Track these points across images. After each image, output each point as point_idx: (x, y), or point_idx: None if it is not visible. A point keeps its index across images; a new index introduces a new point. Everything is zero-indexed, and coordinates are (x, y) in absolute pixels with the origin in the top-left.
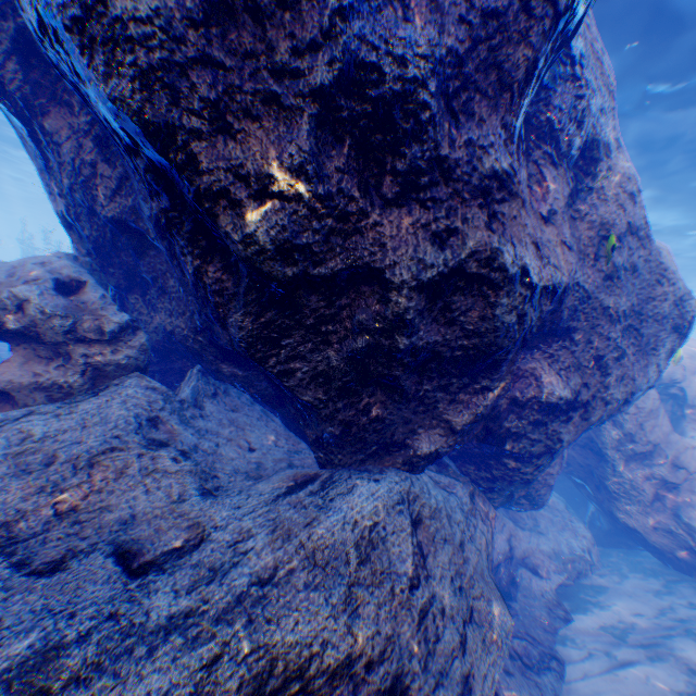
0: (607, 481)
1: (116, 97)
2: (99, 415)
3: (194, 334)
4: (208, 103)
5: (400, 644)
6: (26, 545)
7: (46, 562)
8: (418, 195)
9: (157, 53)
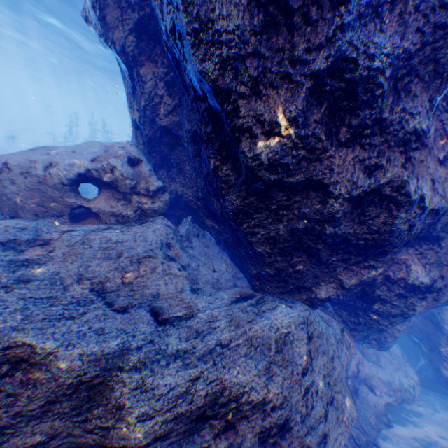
0: (439, 345)
1: (203, 71)
2: (142, 236)
3: (195, 199)
4: (251, 78)
5: (291, 402)
6: (111, 295)
7: (120, 306)
8: (361, 141)
9: (232, 50)
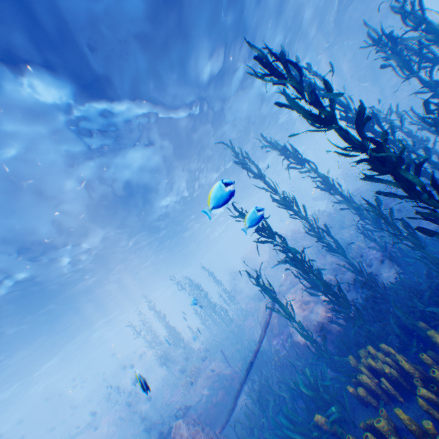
0: None
1: None
2: None
3: None
4: None
5: None
6: None
7: None
8: None
9: None
